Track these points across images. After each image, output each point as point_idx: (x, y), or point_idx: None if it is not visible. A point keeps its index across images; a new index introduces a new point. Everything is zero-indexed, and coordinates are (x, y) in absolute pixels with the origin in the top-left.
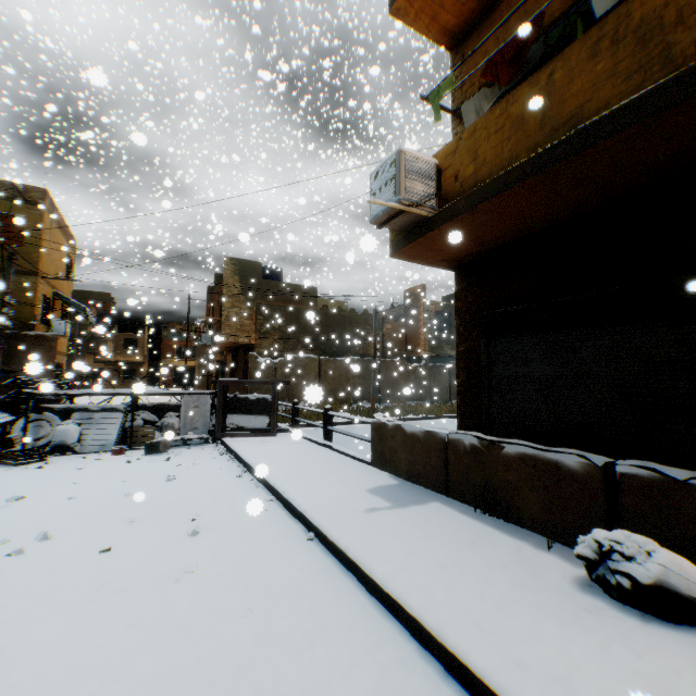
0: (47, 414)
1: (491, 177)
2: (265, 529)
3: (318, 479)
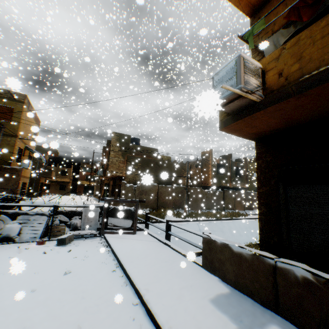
0: (2, 216)
1: (317, 70)
2: None
3: (170, 283)
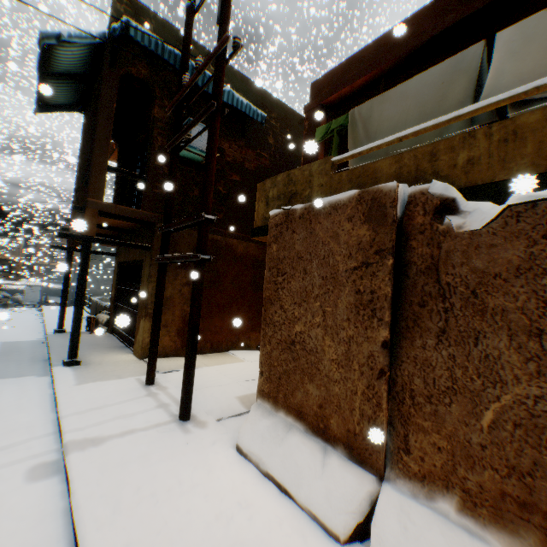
0: None
1: None
2: (33, 321)
3: None
